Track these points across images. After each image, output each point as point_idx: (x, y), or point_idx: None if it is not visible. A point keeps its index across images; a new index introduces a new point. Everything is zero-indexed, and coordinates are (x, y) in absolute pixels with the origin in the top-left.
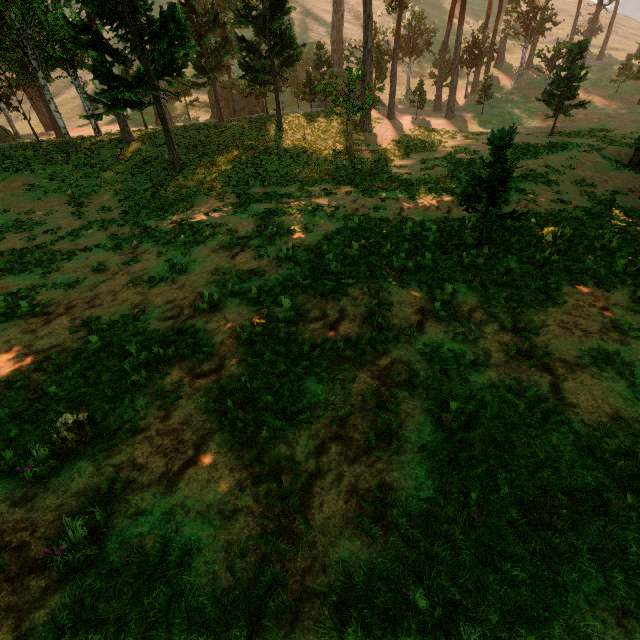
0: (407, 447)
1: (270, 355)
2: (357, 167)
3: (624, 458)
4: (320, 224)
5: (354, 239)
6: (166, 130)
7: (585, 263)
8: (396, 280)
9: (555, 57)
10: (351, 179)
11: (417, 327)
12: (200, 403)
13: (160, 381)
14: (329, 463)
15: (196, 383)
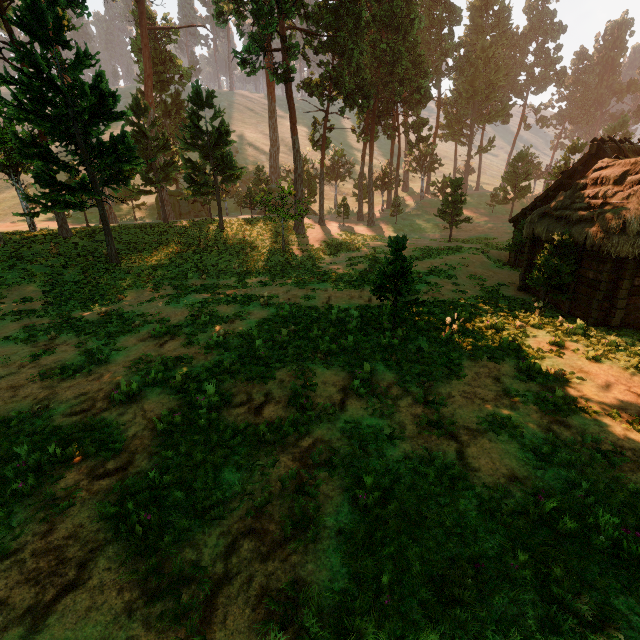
0: (324, 533)
1: (187, 445)
2: (292, 263)
3: (520, 517)
4: (254, 312)
5: (285, 325)
6: (106, 228)
7: (480, 341)
8: (322, 362)
9: (444, 187)
10: (286, 273)
11: (339, 405)
12: (96, 509)
13: (50, 487)
14: (239, 564)
15: (95, 485)
